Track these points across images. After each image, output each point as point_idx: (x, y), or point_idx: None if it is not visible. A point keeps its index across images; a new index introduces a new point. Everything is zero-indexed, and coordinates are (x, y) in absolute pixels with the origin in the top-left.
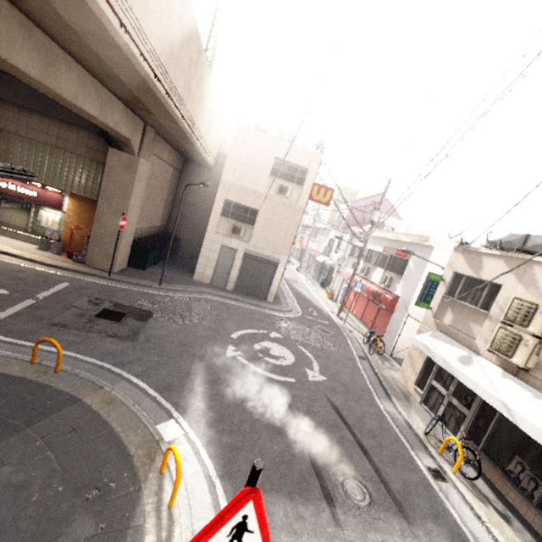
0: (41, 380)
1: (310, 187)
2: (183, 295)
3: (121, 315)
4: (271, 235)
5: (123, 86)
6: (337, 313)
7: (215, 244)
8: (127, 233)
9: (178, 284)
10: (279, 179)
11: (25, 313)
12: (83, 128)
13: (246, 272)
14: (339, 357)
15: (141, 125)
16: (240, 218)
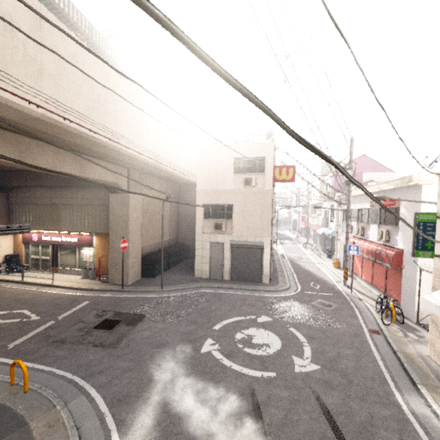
0: (7, 403)
1: (271, 171)
2: (180, 294)
3: (116, 323)
4: (249, 222)
5: (84, 148)
6: (343, 282)
7: (205, 242)
8: (133, 251)
9: (179, 284)
10: (242, 174)
11: (40, 334)
12: (95, 187)
13: (236, 260)
14: (341, 335)
15: (124, 171)
16: (219, 216)
